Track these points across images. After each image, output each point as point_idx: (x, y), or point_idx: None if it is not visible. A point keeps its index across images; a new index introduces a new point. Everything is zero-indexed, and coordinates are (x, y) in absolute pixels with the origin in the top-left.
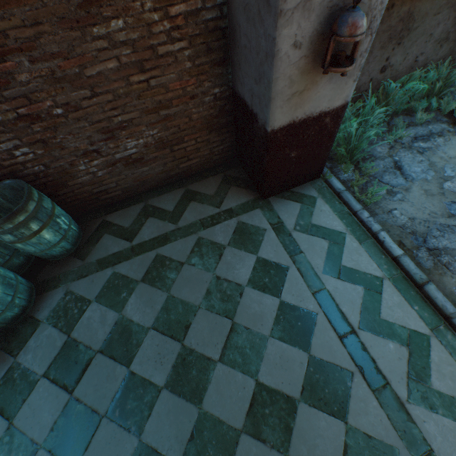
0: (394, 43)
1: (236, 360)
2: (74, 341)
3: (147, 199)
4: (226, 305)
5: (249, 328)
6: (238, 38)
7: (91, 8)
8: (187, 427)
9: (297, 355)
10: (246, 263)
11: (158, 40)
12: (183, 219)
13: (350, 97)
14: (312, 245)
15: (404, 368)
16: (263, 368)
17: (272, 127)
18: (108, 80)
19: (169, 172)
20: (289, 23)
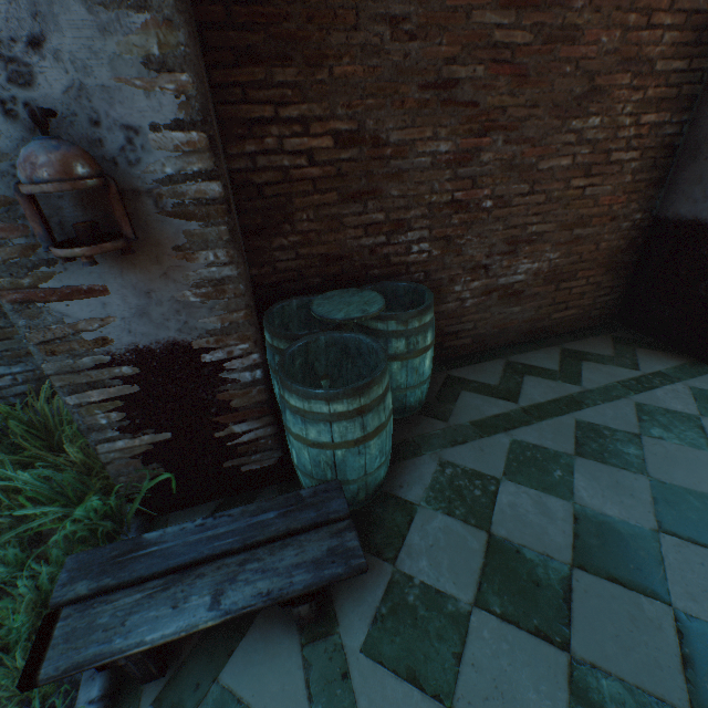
0: None
1: None
2: (505, 543)
3: (505, 355)
4: None
5: None
6: None
7: (583, 102)
8: None
9: None
10: None
11: (616, 146)
12: (585, 379)
13: None
14: None
15: None
16: None
17: None
18: (551, 178)
19: (536, 322)
20: None
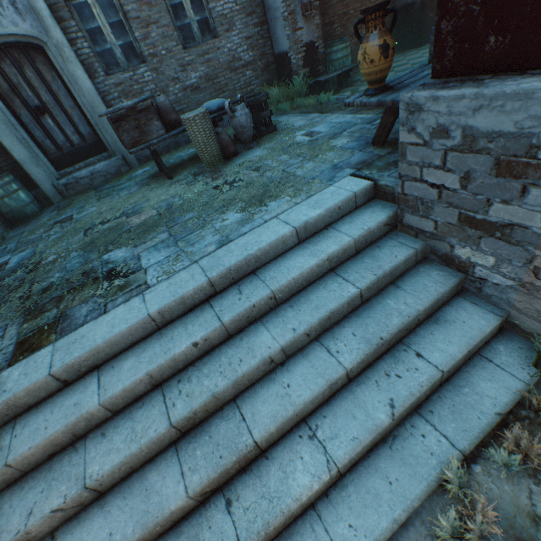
0: None
1: None
2: None
3: None
4: None
5: None
6: None
7: None
8: None
9: None
10: None
11: None
12: None
13: None
14: None
15: None
16: None
17: None
18: (366, 1)
19: None
20: None
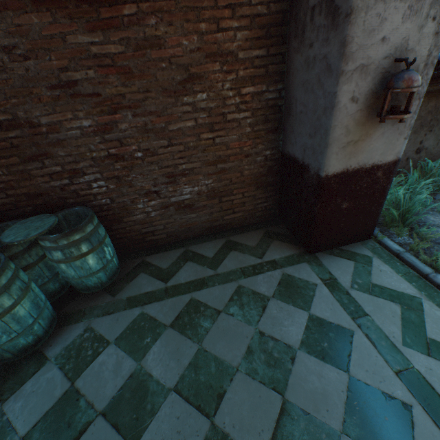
0: (425, 129)
1: None
2: (76, 392)
3: (188, 245)
4: (273, 371)
5: (309, 413)
6: (293, 109)
7: (187, 84)
8: None
9: None
10: (295, 319)
11: (228, 110)
12: (222, 265)
13: (401, 153)
14: (379, 307)
15: None
16: None
17: (326, 173)
18: (184, 134)
19: (214, 222)
20: (348, 81)
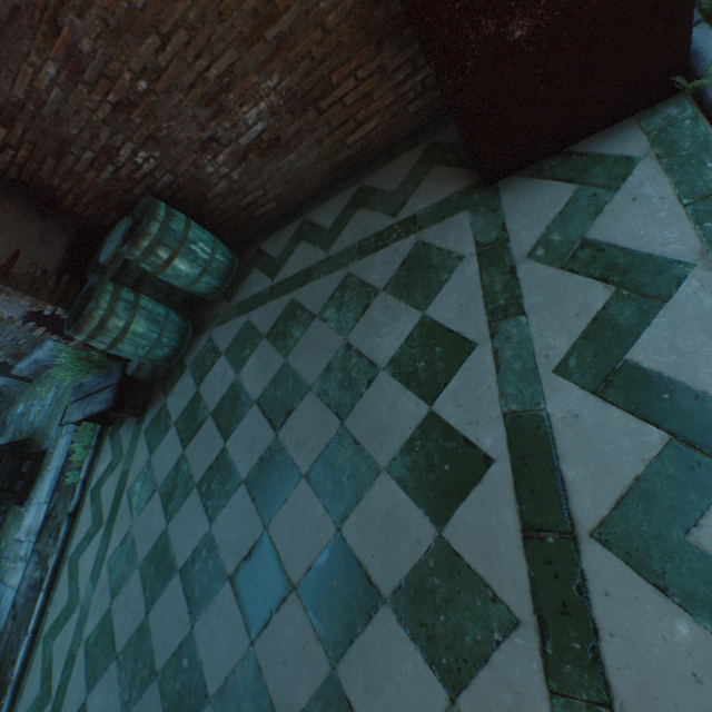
0: None
1: (324, 485)
2: (199, 396)
3: (308, 211)
4: (344, 395)
5: (360, 444)
6: None
7: None
8: (247, 542)
9: (416, 525)
10: (398, 326)
11: None
12: (338, 241)
13: None
14: (558, 297)
15: (695, 711)
16: (355, 518)
17: None
18: (166, 3)
19: (333, 157)
20: None
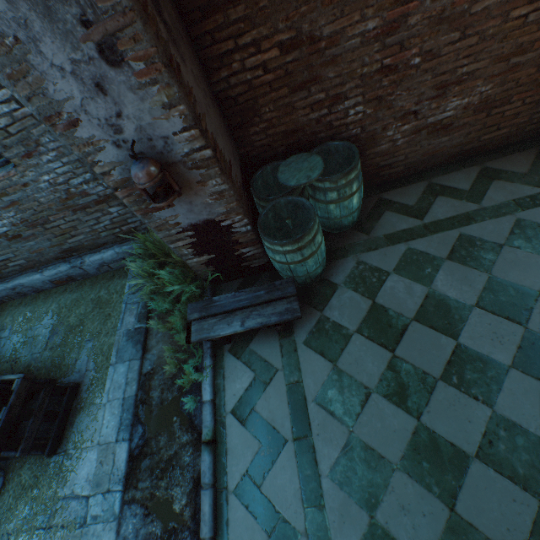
0: None
1: None
2: (380, 307)
3: (429, 177)
4: None
5: None
6: None
7: None
8: None
9: None
10: None
11: None
12: (487, 198)
13: None
14: None
15: None
16: None
17: None
18: (487, 17)
19: (465, 145)
20: None
